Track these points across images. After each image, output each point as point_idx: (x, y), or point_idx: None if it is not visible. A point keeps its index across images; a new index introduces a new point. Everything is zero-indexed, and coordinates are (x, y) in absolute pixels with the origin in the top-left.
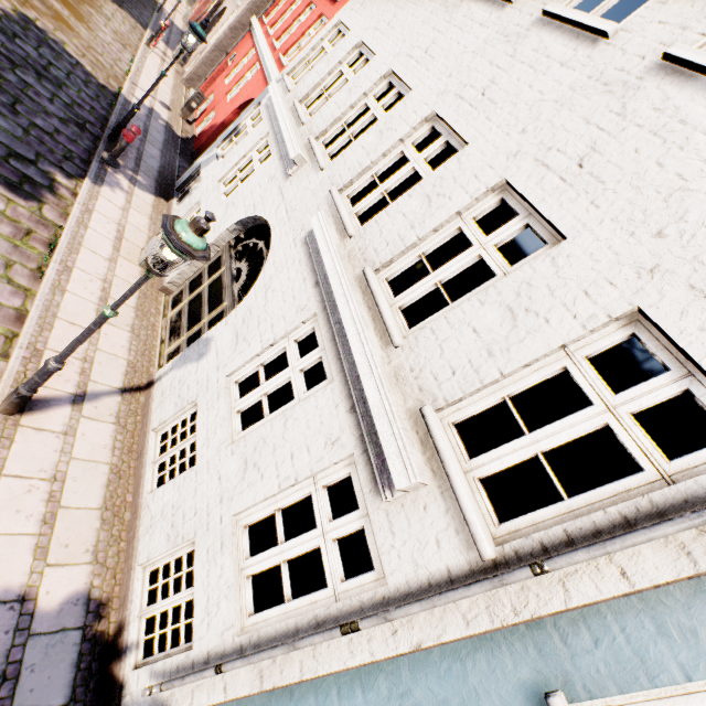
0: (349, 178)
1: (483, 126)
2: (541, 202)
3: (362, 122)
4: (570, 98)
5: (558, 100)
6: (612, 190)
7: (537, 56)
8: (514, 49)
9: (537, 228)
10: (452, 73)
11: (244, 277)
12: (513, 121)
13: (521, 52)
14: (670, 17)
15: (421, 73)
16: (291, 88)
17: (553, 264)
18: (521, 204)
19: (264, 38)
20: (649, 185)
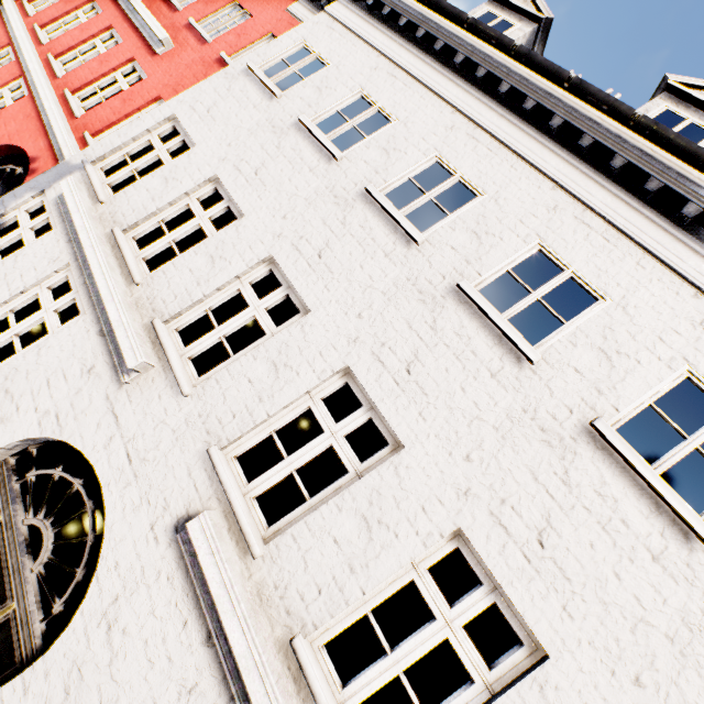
0: (235, 431)
1: (418, 425)
2: (510, 585)
3: (239, 324)
4: (511, 432)
5: (498, 428)
6: (581, 595)
7: (462, 346)
8: (433, 318)
9: (508, 615)
10: (362, 313)
11: (48, 549)
12: (453, 436)
13: (442, 328)
14: (583, 367)
15: (319, 289)
16: (105, 199)
17: (542, 695)
18: (482, 567)
19: (31, 43)
20: (614, 603)
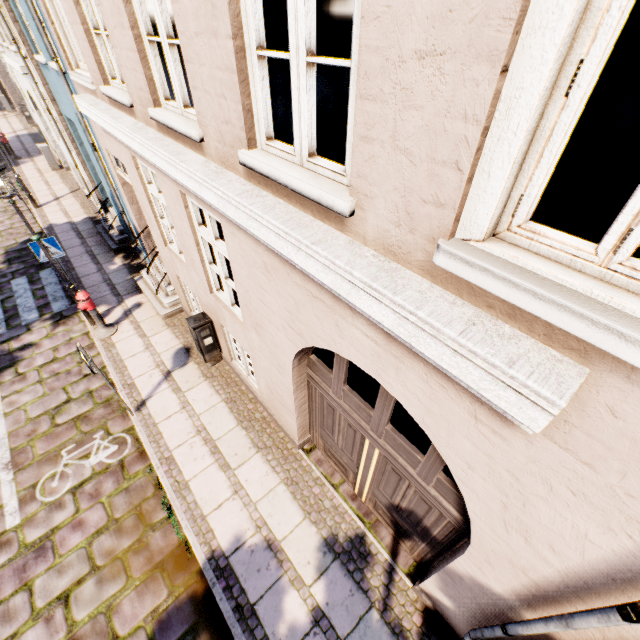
0: None
1: None
2: None
3: None
4: None
5: None
6: None
7: None
8: None
9: None
10: None
11: None
12: None
13: None
14: None
15: None
16: None
17: None
18: None
19: None
20: None
